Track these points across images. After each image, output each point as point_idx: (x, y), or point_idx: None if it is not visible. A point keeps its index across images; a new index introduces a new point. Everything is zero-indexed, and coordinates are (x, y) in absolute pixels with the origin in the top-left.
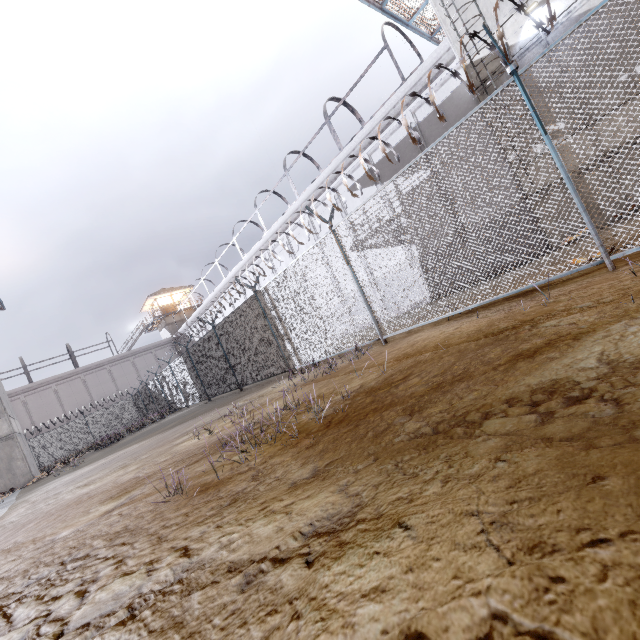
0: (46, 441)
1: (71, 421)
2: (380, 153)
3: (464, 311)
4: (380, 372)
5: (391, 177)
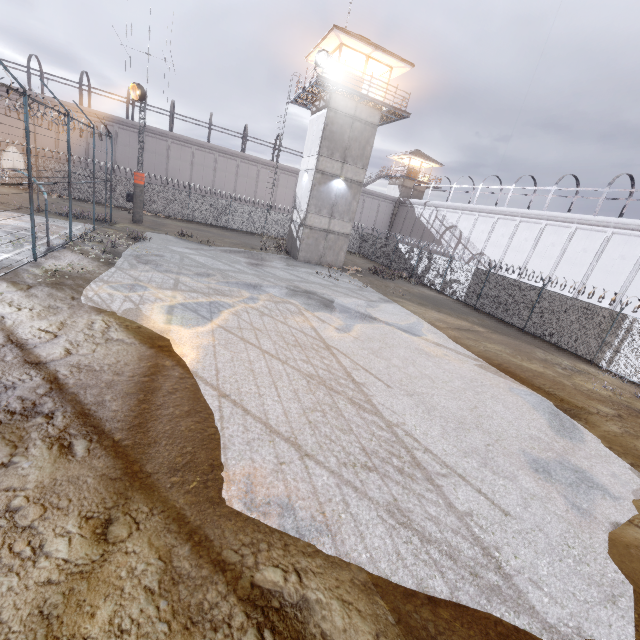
0: None
1: None
2: None
3: None
4: None
5: None
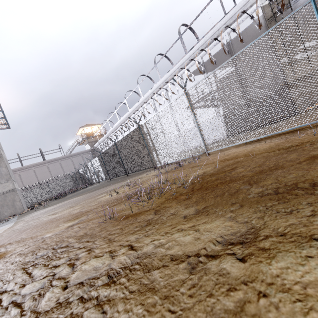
0: (30, 194)
1: (42, 185)
2: (207, 56)
3: (253, 140)
4: (213, 167)
5: (212, 70)
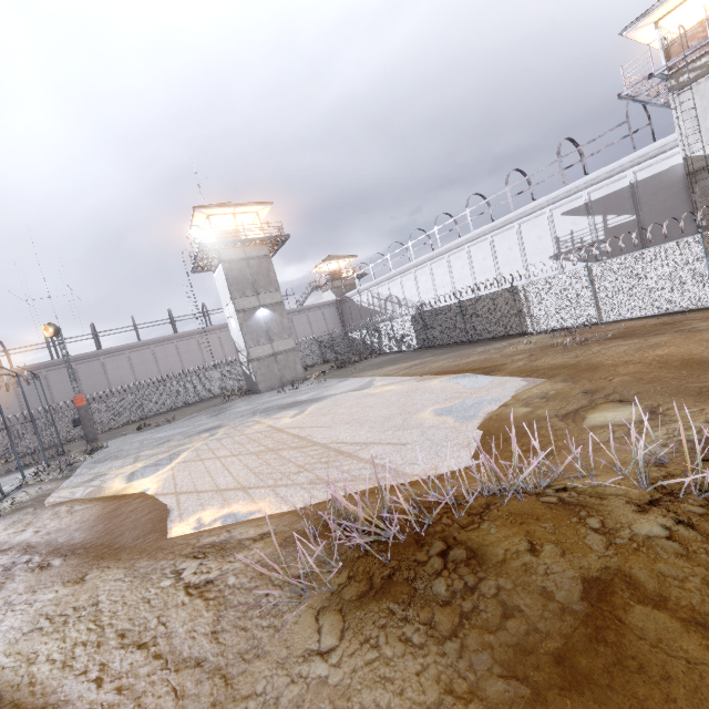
0: None
1: None
2: (598, 194)
3: (647, 316)
4: (616, 332)
5: (602, 213)
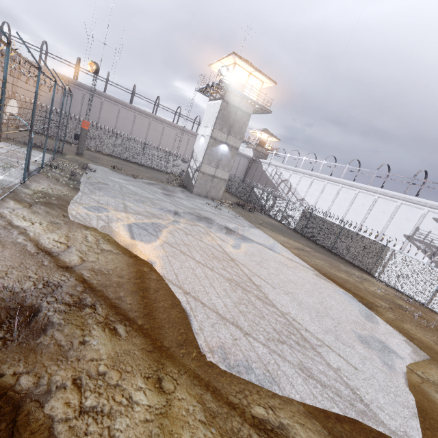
0: None
1: None
2: None
3: None
4: None
5: None
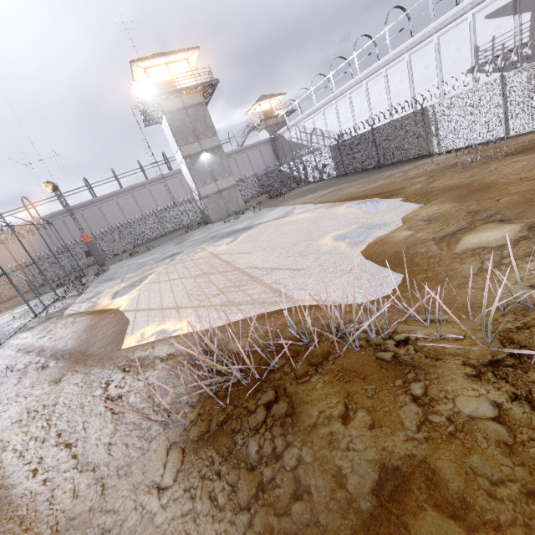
0: None
1: None
2: None
3: None
4: (520, 145)
5: (531, 9)
